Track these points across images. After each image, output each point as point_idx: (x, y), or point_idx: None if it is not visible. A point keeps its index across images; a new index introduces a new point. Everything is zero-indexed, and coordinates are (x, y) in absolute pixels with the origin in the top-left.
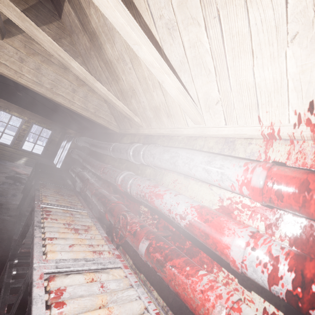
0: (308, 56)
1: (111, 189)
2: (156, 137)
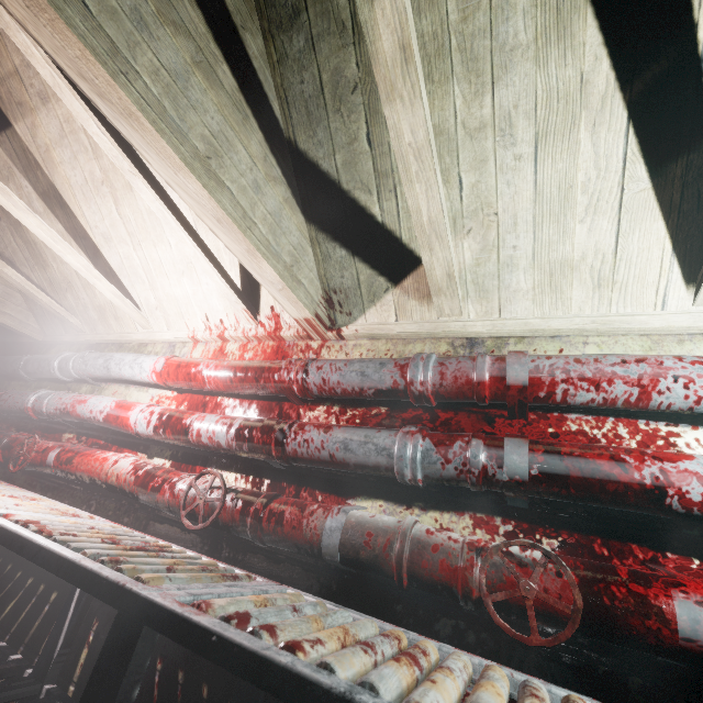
0: (193, 285)
1: (13, 431)
2: (103, 345)
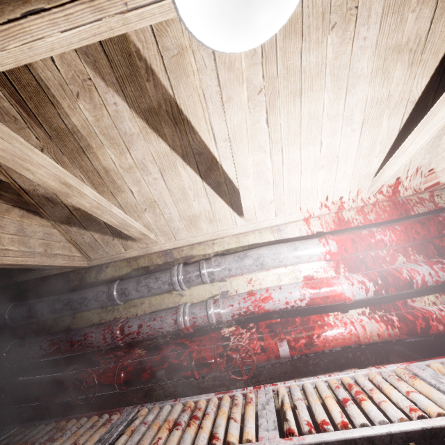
0: (327, 176)
1: (140, 352)
2: (186, 248)
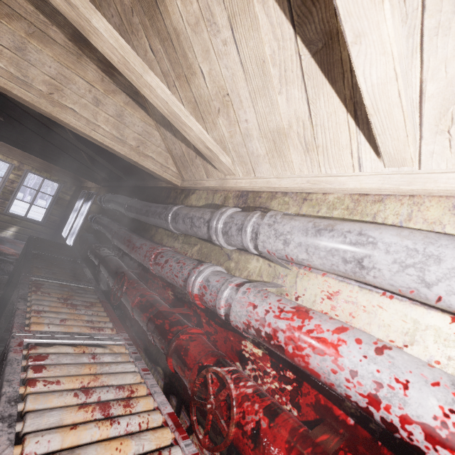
0: None
1: (170, 294)
2: (265, 194)
